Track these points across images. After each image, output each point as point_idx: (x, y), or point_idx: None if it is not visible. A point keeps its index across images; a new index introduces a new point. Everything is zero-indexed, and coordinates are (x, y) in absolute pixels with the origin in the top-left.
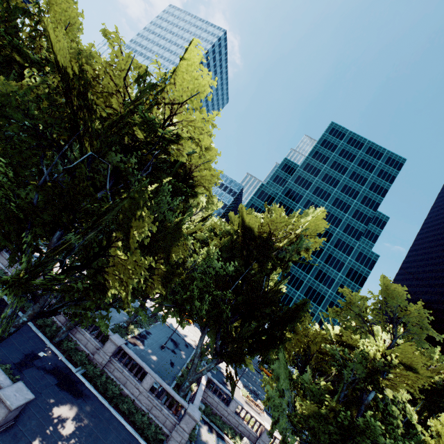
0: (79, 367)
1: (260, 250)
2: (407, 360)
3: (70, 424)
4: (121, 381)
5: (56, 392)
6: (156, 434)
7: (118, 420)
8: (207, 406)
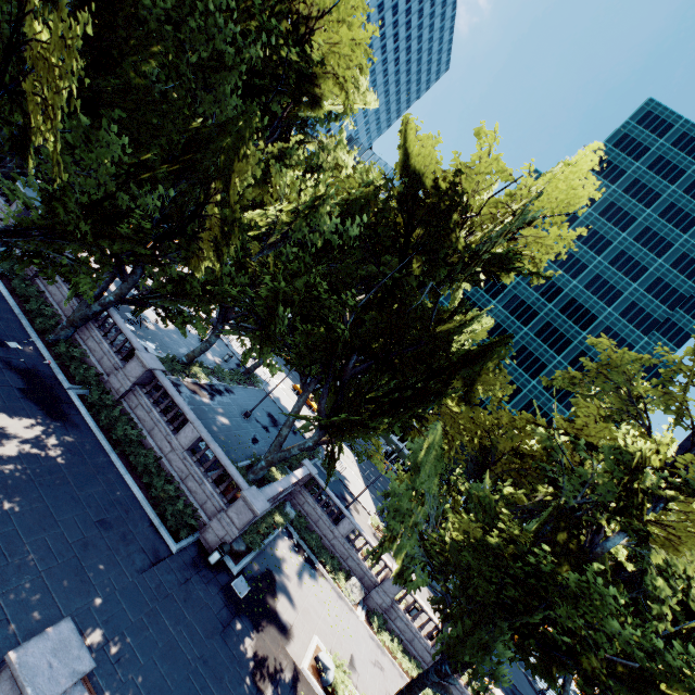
0: (78, 385)
1: (430, 226)
2: None
3: (17, 445)
4: (145, 426)
5: (14, 397)
6: (183, 515)
7: (119, 474)
8: (301, 516)
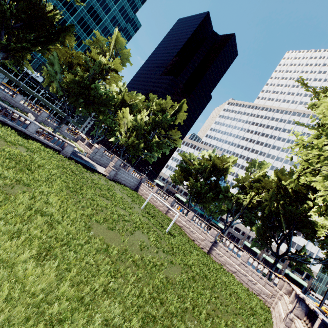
0: None
1: None
2: (117, 68)
3: None
4: None
5: None
6: None
7: None
8: None
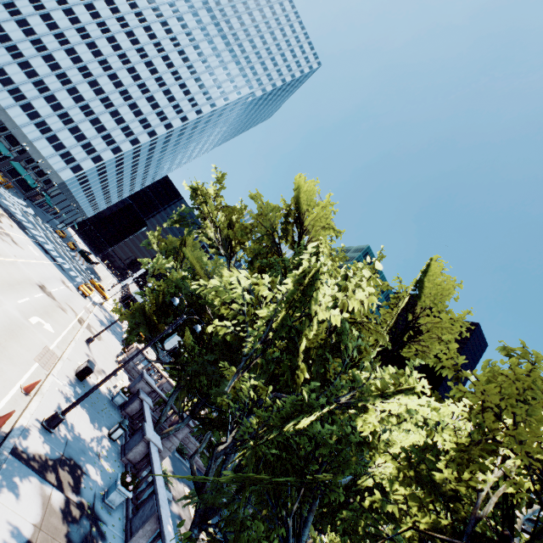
0: None
1: None
2: None
3: None
4: None
5: None
6: None
7: None
8: None
